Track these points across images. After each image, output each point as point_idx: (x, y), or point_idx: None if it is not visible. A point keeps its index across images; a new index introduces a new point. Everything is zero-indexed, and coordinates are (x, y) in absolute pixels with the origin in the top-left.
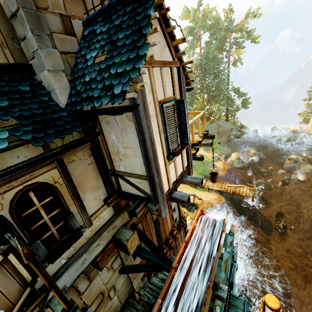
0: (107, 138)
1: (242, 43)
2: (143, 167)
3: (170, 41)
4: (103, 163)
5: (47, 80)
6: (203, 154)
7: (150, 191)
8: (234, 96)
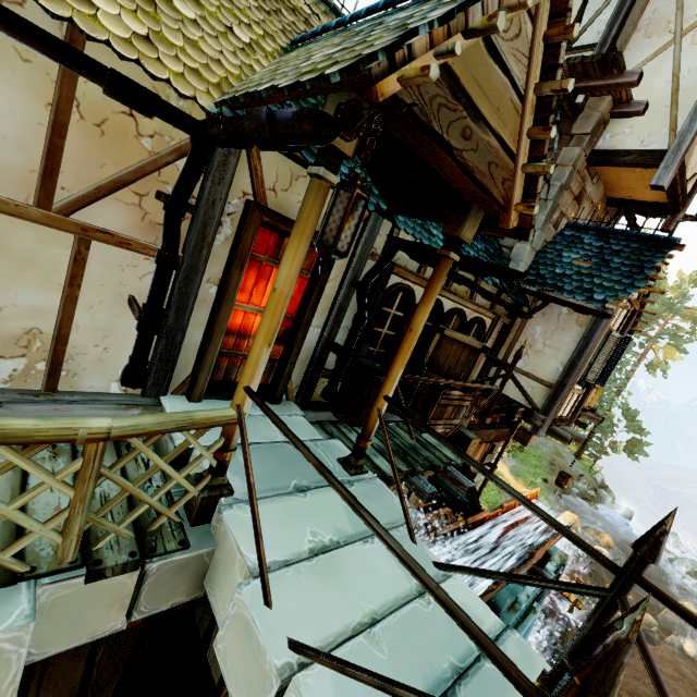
0: (528, 326)
1: (686, 342)
2: (554, 373)
3: (646, 285)
4: (500, 347)
5: (520, 251)
6: (506, 477)
7: (547, 399)
8: (618, 420)
